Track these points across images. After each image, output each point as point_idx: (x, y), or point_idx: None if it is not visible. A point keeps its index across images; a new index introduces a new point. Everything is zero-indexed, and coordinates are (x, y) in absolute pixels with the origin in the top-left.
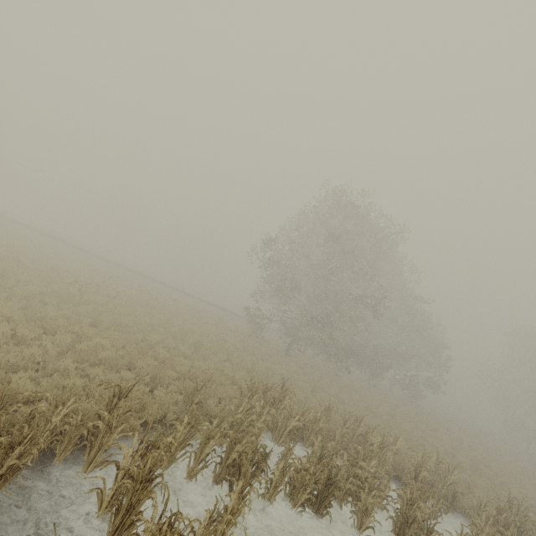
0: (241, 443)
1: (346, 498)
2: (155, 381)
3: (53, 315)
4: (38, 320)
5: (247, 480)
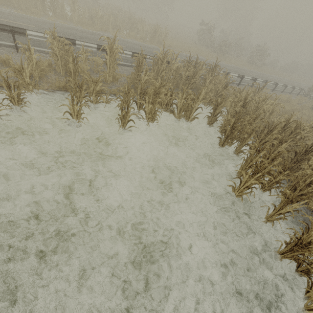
0: None
1: None
2: None
3: None
4: None
5: None
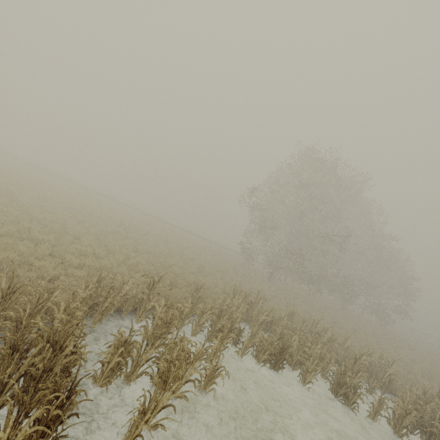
0: (223, 319)
1: (297, 366)
2: (172, 285)
3: (112, 243)
4: (105, 246)
5: (224, 334)
